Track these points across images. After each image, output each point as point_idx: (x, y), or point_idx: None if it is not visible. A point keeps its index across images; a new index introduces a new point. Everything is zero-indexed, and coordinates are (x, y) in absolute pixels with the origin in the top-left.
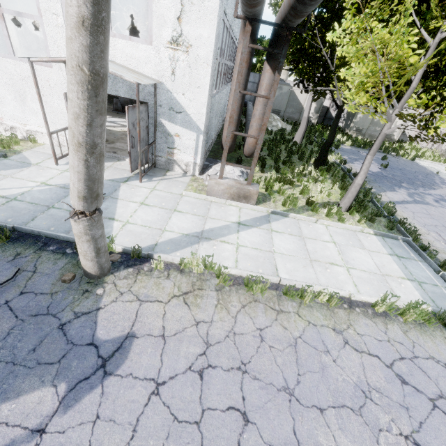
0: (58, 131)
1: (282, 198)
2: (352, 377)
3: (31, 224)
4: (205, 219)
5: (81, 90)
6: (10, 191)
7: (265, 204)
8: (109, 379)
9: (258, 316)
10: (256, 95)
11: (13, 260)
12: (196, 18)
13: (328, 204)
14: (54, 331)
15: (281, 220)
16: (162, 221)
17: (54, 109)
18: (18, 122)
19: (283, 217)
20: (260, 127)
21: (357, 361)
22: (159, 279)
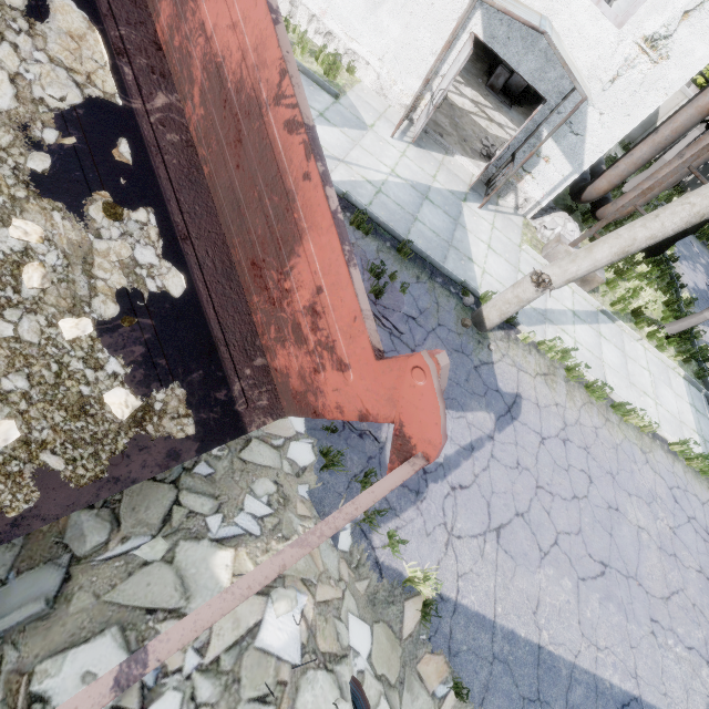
0: (420, 92)
1: (609, 292)
2: (648, 485)
3: (410, 238)
4: (546, 295)
5: (682, 227)
6: (371, 174)
7: (594, 295)
8: (515, 422)
9: (594, 416)
10: (703, 180)
11: (418, 283)
12: (708, 25)
13: (654, 323)
14: (472, 370)
15: (608, 325)
16: (512, 281)
17: (412, 40)
18: (344, 31)
19: (609, 321)
20: (650, 197)
21: (652, 477)
22: (525, 352)
